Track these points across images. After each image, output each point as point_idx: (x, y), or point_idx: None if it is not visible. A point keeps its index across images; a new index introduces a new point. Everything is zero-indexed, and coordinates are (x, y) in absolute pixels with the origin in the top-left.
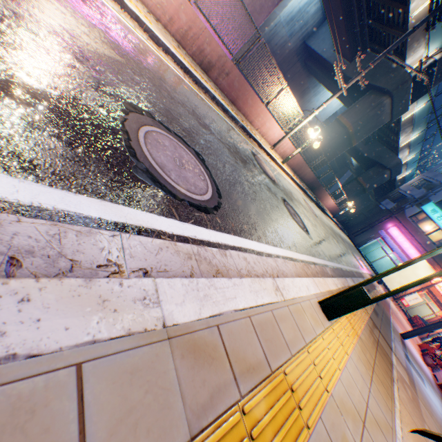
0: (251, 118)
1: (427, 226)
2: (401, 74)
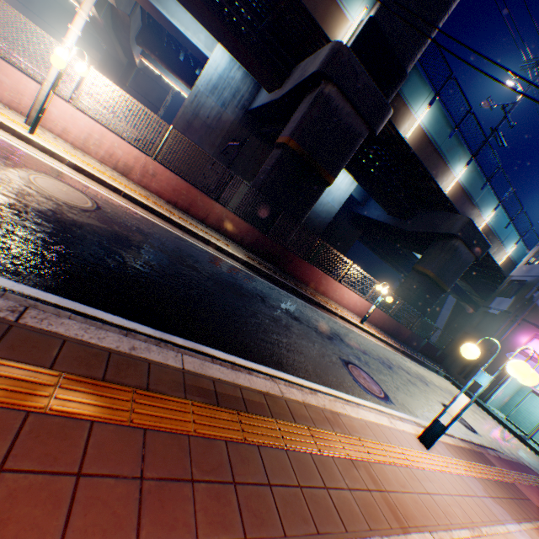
0: None
1: None
2: (329, 48)
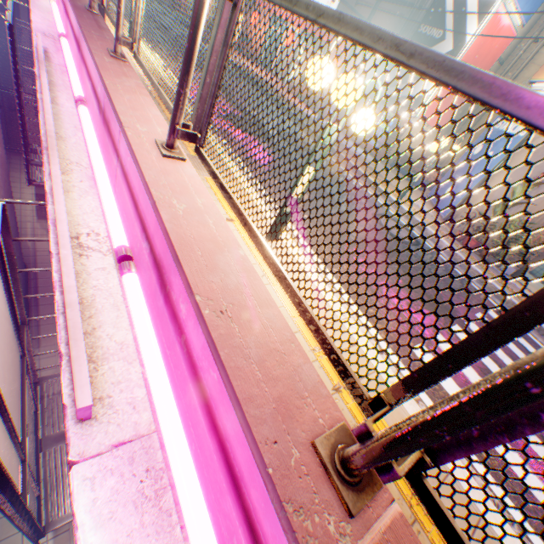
0: None
1: None
2: None
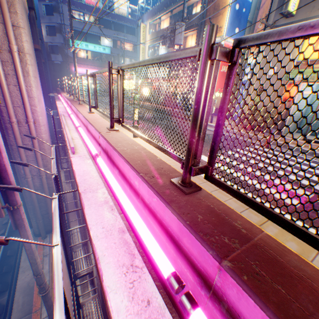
0: None
1: (83, 54)
2: None
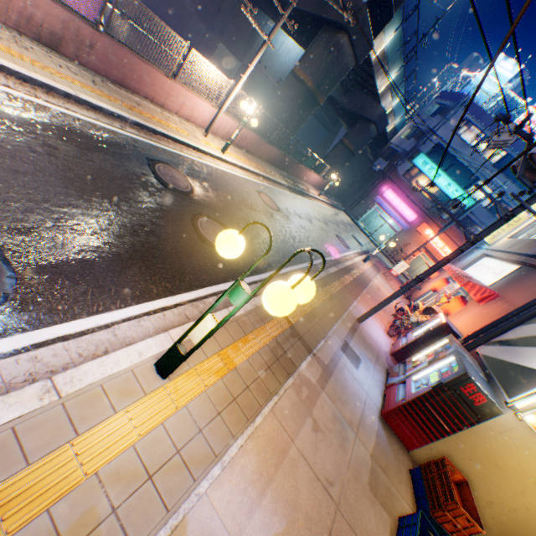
0: (161, 100)
1: (420, 181)
2: None
